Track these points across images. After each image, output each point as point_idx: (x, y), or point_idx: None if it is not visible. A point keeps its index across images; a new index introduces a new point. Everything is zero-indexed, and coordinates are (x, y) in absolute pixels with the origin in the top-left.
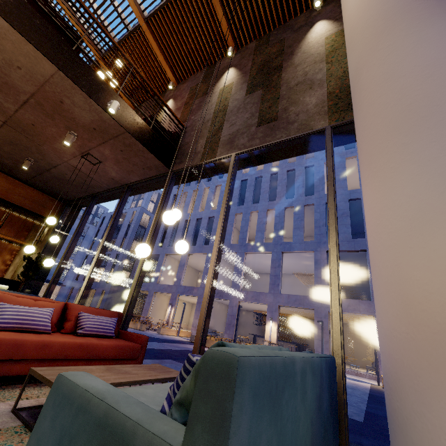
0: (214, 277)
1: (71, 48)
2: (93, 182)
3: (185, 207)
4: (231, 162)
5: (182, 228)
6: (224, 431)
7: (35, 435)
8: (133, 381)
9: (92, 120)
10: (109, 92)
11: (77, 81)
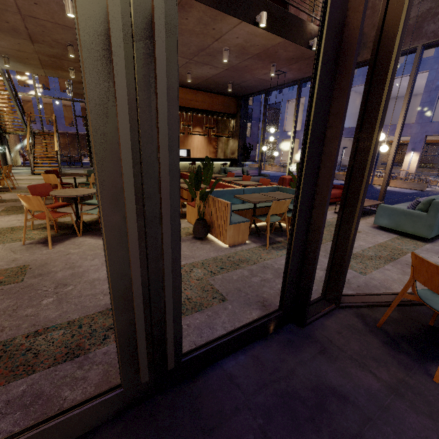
0: (394, 155)
1: (288, 12)
2: (269, 83)
3: None
4: (416, 55)
5: None
6: (437, 212)
7: (378, 215)
8: (370, 205)
9: (294, 55)
10: (308, 28)
11: (294, 39)
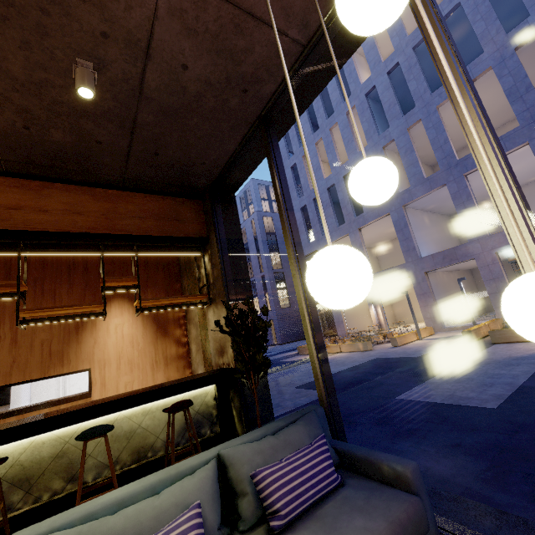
0: None
1: None
2: (256, 45)
3: (315, 173)
4: None
5: (329, 201)
6: None
7: None
8: None
9: None
10: None
11: None
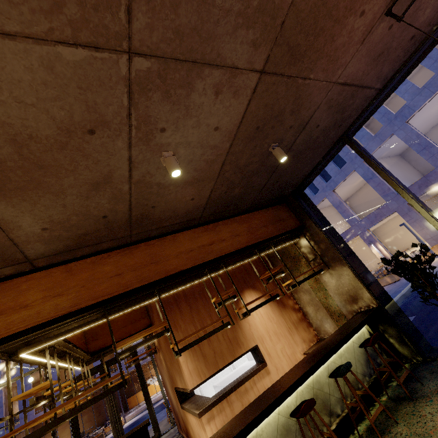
0: None
1: None
2: (356, 100)
3: None
4: None
5: None
6: None
7: None
8: None
9: None
10: None
11: None
